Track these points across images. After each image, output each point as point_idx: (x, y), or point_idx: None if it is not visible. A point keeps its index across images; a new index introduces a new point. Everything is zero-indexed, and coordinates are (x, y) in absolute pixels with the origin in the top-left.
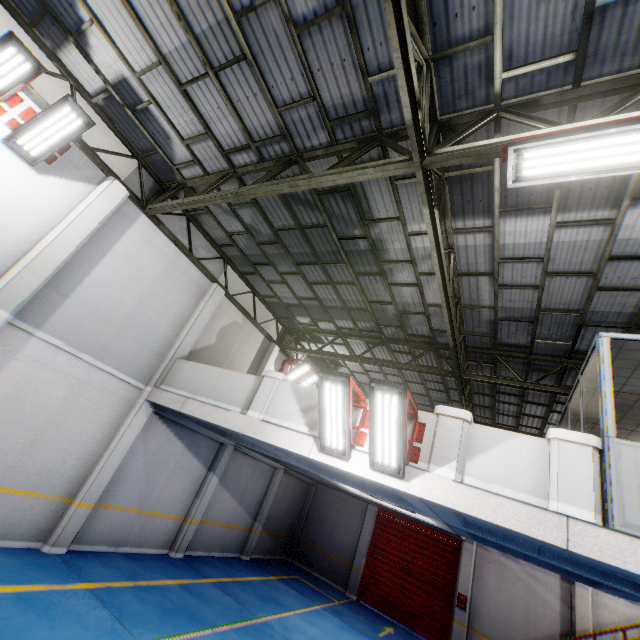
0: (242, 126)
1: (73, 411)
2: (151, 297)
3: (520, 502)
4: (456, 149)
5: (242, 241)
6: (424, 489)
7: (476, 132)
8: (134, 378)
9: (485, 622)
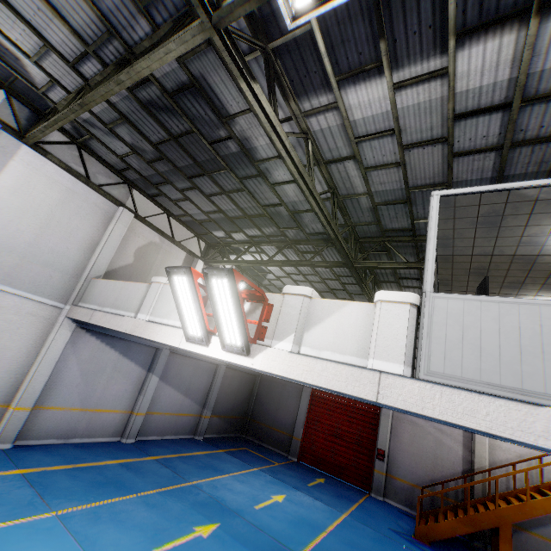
0: (68, 28)
1: None
2: (53, 224)
3: (342, 364)
4: None
5: (135, 162)
6: (265, 363)
7: None
8: (51, 299)
9: (400, 469)
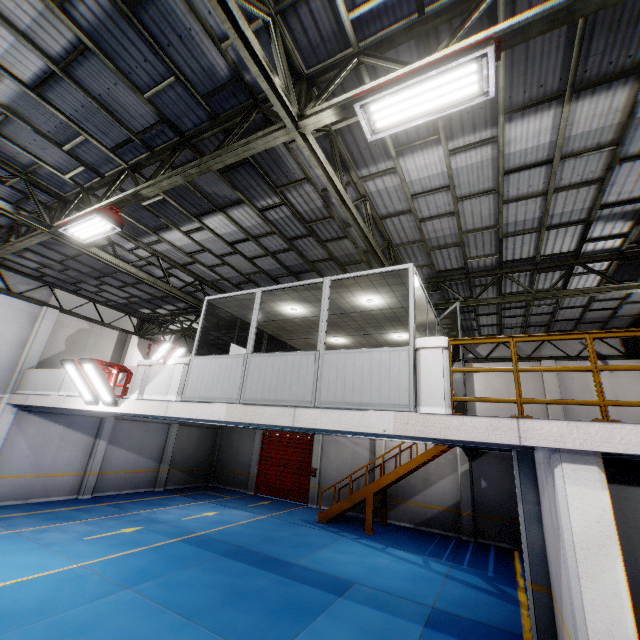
0: None
1: None
2: None
3: (155, 401)
4: (60, 223)
5: (49, 272)
6: (125, 408)
7: (91, 199)
8: None
9: (329, 480)
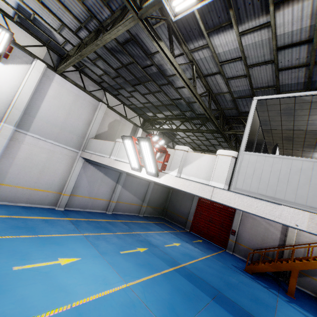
0: (72, 16)
1: (52, 162)
2: (71, 113)
3: (197, 182)
4: (150, 3)
5: (106, 78)
6: (164, 180)
7: None
8: (73, 148)
9: (243, 240)
